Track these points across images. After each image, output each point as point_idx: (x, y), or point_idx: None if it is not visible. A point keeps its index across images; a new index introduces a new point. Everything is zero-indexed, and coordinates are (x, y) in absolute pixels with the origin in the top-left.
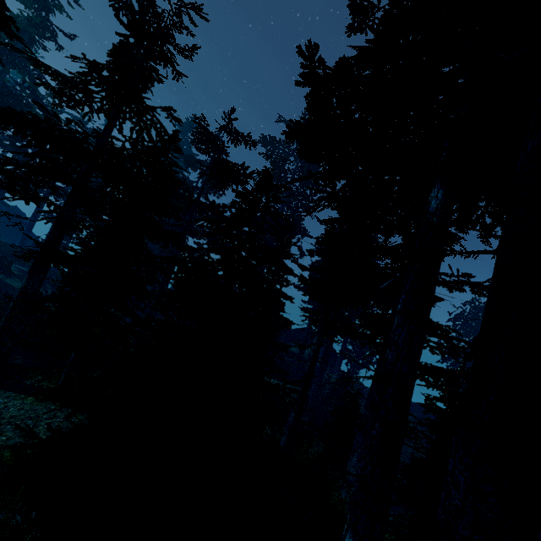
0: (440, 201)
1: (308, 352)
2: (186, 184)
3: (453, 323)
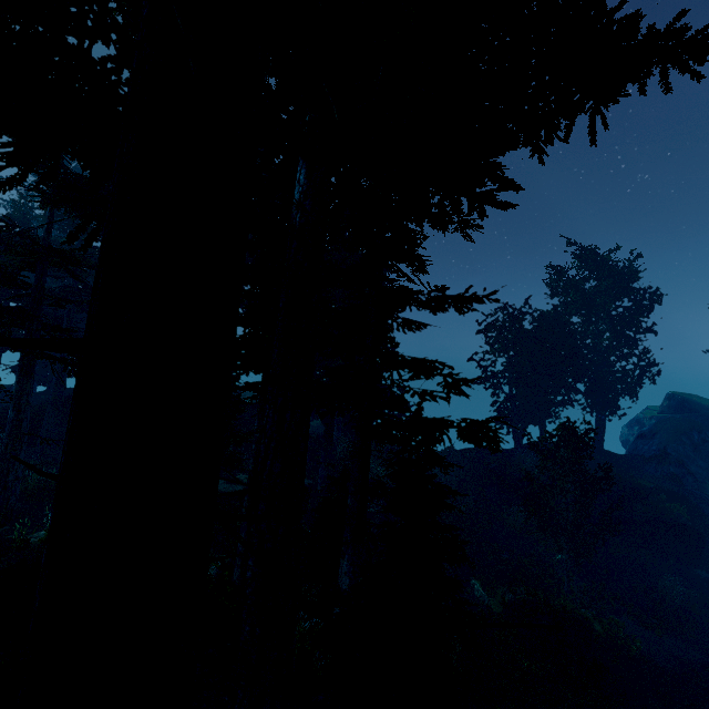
0: (303, 187)
1: (318, 424)
2: (17, 226)
3: (489, 344)
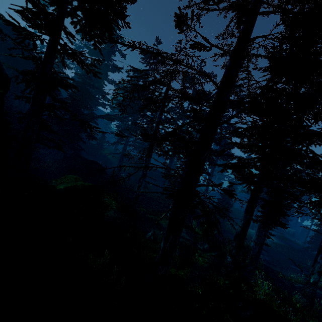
0: None
1: None
2: None
3: None
